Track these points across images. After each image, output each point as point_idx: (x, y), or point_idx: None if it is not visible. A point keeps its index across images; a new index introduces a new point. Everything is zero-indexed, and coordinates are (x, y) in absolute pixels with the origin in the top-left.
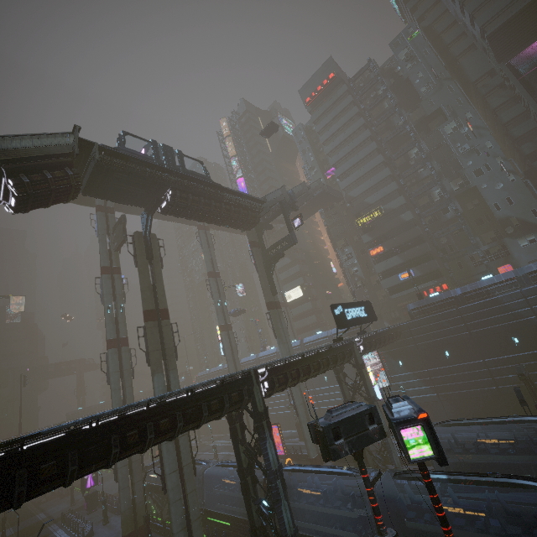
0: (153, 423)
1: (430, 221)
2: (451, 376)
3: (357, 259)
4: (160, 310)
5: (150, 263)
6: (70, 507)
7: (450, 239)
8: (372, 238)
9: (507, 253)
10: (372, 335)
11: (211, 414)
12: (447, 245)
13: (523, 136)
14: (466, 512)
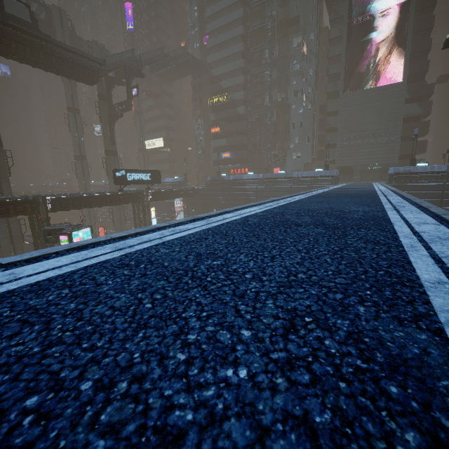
0: None
1: (256, 120)
2: None
3: (204, 131)
4: None
5: None
6: None
7: (262, 139)
8: (216, 119)
9: (285, 160)
10: (164, 191)
11: (1, 214)
12: (259, 142)
13: (333, 75)
14: None
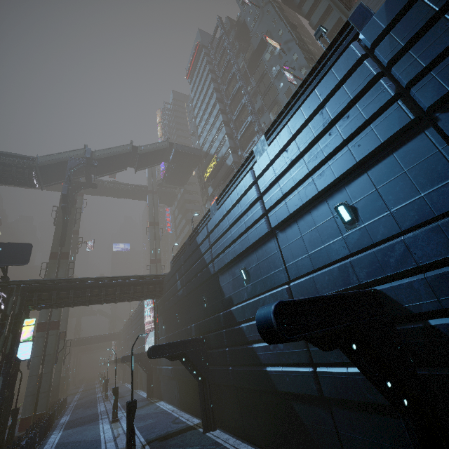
0: None
1: None
2: None
3: None
4: None
5: None
6: None
7: None
8: (213, 189)
9: None
10: (62, 284)
11: None
12: None
13: (333, 32)
14: None
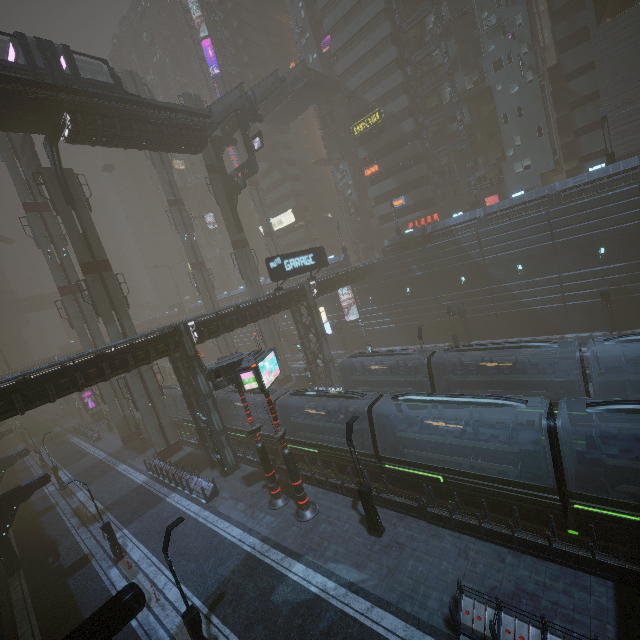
0: (83, 373)
1: (434, 133)
2: (409, 310)
3: (352, 179)
4: (99, 261)
5: (73, 209)
6: (82, 422)
7: (451, 159)
8: (369, 153)
9: (502, 180)
10: (330, 277)
11: (140, 362)
12: (447, 166)
13: (563, 8)
14: (317, 412)
